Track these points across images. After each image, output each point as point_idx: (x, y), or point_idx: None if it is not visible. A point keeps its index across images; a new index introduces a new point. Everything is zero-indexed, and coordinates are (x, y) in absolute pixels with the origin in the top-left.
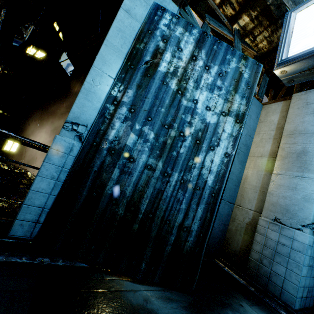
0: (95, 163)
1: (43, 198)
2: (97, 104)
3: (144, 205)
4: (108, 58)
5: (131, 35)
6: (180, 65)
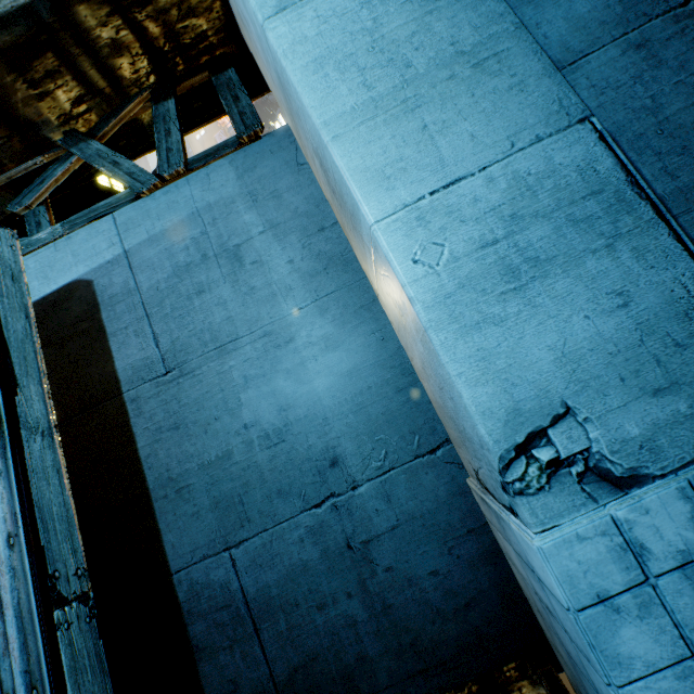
0: None
1: None
2: None
3: None
4: None
5: None
6: None
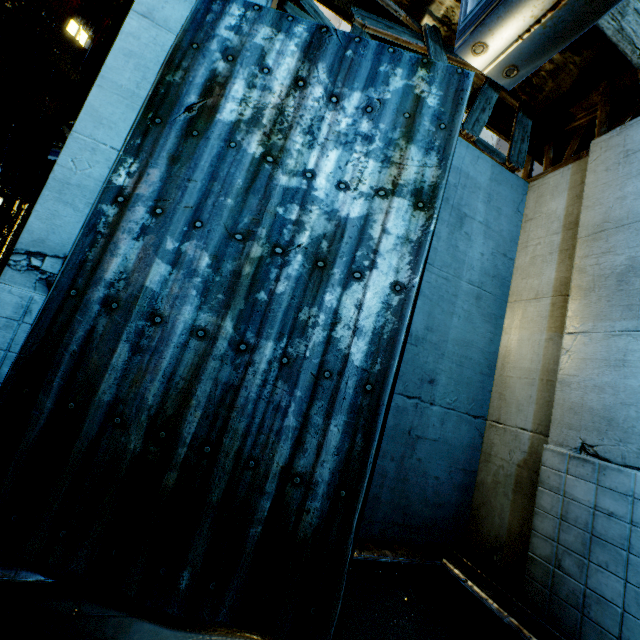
0: (74, 334)
1: None
2: (88, 209)
3: (193, 425)
4: (108, 112)
5: (159, 60)
6: (269, 101)
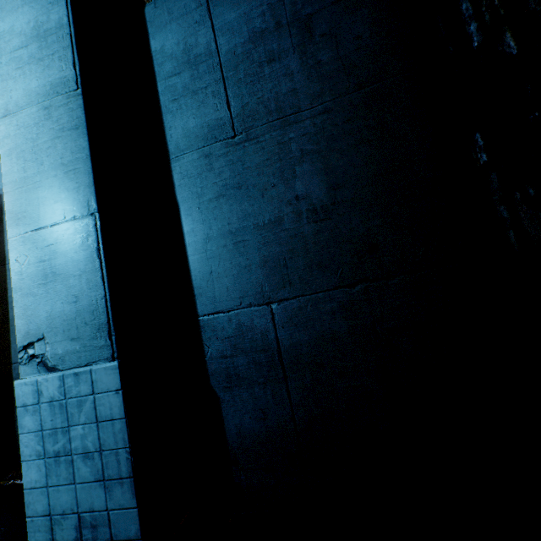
0: None
1: None
2: None
3: None
4: None
5: None
6: None
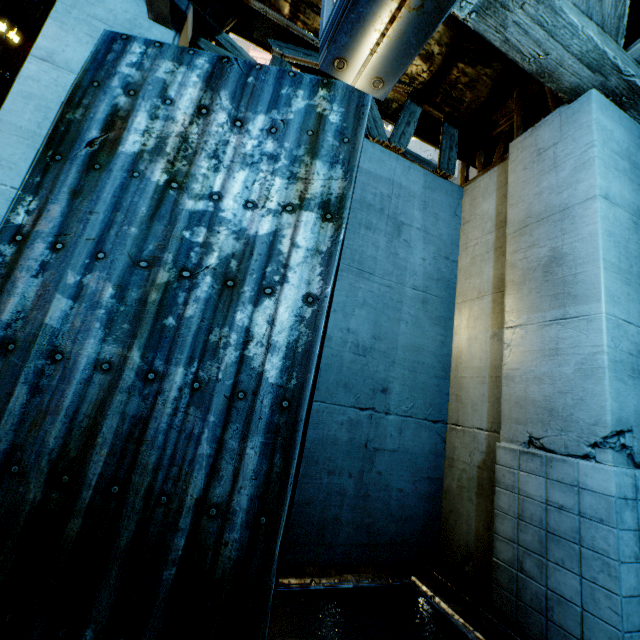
0: None
1: None
2: None
3: (99, 465)
4: (7, 153)
5: (61, 100)
6: (172, 130)
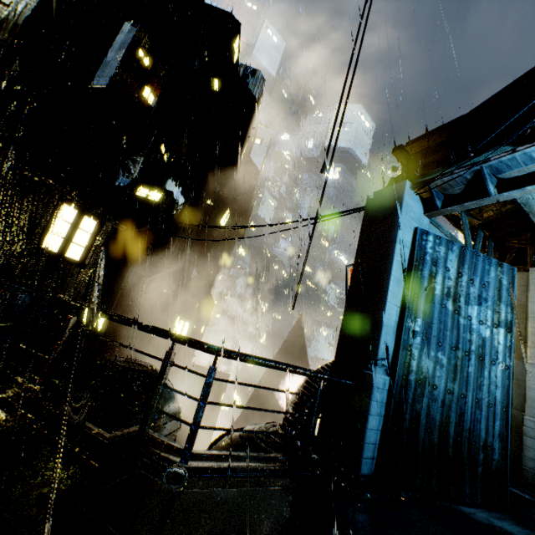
0: (408, 395)
1: (374, 435)
2: (393, 335)
3: (452, 429)
4: (395, 290)
5: (405, 262)
6: (451, 284)
